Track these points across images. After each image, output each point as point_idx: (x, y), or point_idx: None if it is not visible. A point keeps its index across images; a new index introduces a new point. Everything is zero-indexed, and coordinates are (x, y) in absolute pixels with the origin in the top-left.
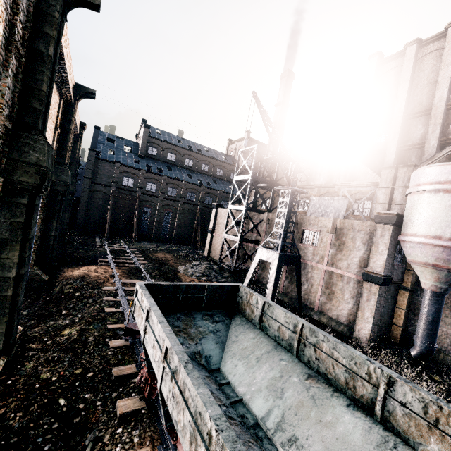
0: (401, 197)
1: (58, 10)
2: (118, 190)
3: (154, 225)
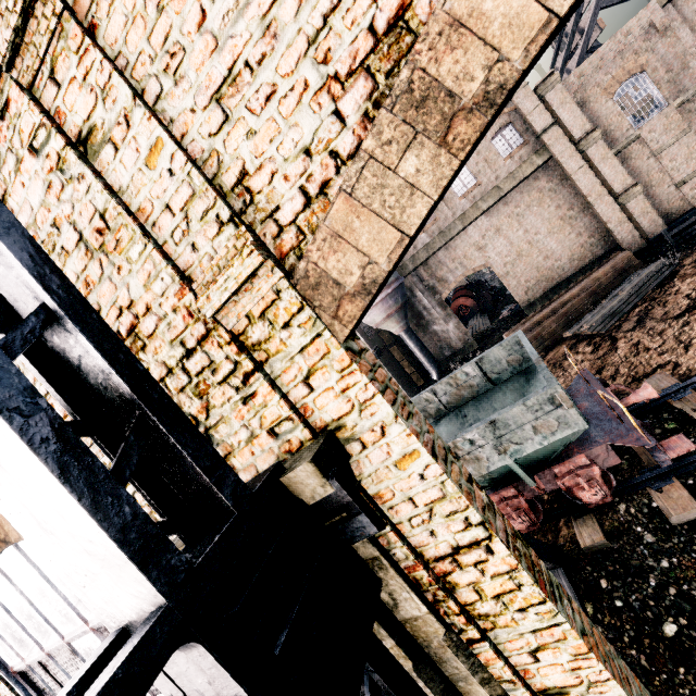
0: None
1: None
2: None
3: None
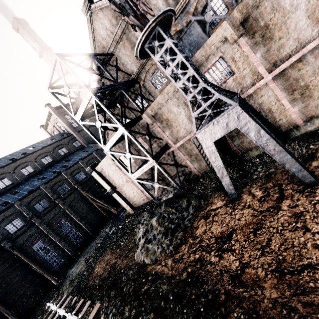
0: None
1: None
2: None
3: (61, 246)
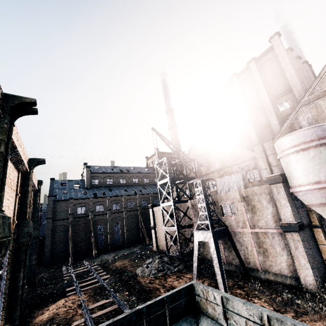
0: (275, 161)
1: (6, 123)
2: (75, 219)
3: (108, 237)
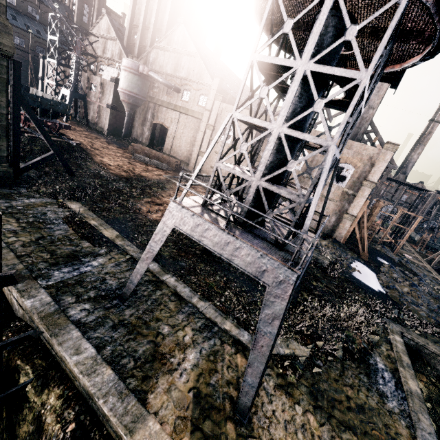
0: None
1: None
2: None
3: None
